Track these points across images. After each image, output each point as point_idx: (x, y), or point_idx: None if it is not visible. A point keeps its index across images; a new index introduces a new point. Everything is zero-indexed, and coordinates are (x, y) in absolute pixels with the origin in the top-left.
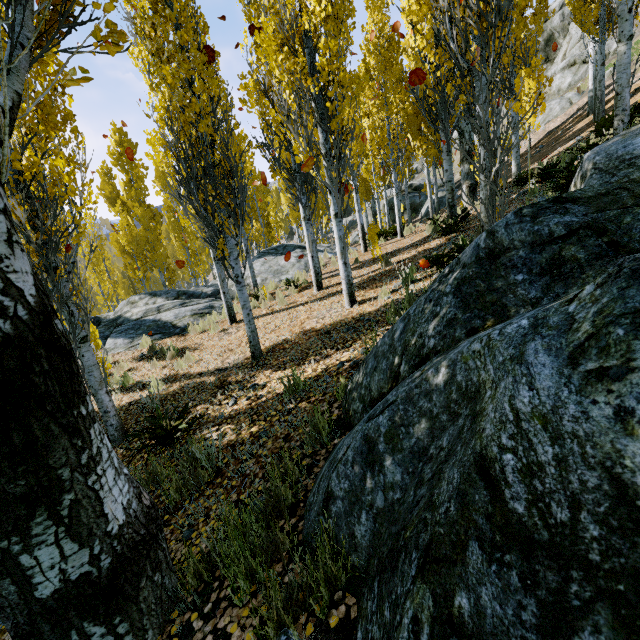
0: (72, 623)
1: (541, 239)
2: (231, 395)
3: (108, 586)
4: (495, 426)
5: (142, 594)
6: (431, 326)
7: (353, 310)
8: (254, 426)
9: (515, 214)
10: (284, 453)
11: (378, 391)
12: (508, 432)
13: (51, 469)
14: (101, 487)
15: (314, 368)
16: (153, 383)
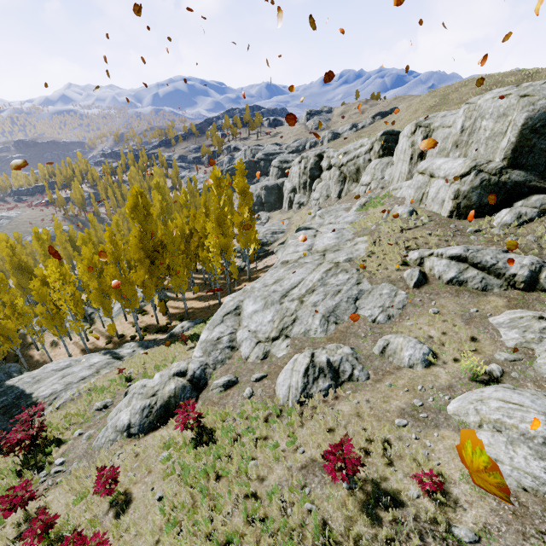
0: None
1: None
2: None
3: None
4: None
5: None
6: None
7: None
8: None
9: None
10: None
11: None
12: None
13: None
14: None
15: None
16: (41, 358)
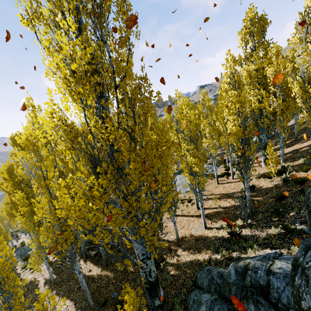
0: (158, 309)
1: (217, 282)
2: (172, 255)
3: (161, 306)
4: (201, 310)
5: (164, 307)
6: (205, 283)
7: (205, 232)
8: (178, 271)
9: (217, 273)
10: (183, 289)
11: (199, 284)
12: (201, 310)
13: (158, 292)
14: (161, 293)
15: (192, 257)
16: None
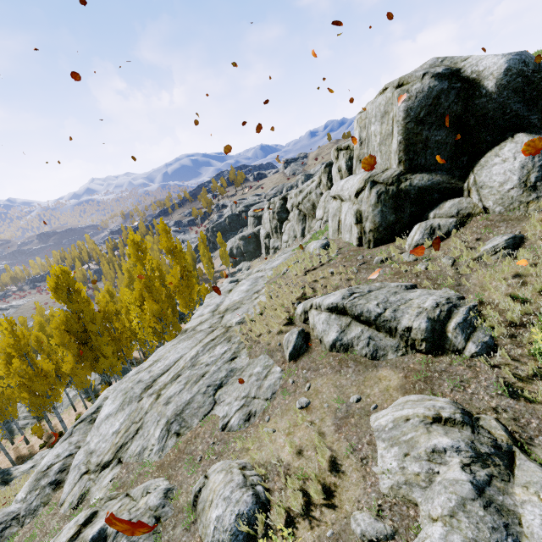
0: None
1: None
2: None
3: None
4: None
5: None
6: None
7: None
8: None
9: None
10: None
11: None
12: None
13: None
14: None
15: None
16: None
